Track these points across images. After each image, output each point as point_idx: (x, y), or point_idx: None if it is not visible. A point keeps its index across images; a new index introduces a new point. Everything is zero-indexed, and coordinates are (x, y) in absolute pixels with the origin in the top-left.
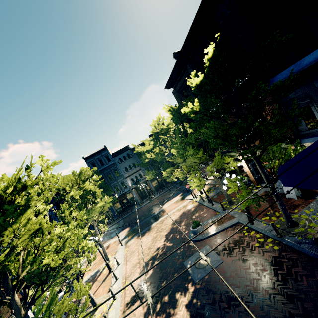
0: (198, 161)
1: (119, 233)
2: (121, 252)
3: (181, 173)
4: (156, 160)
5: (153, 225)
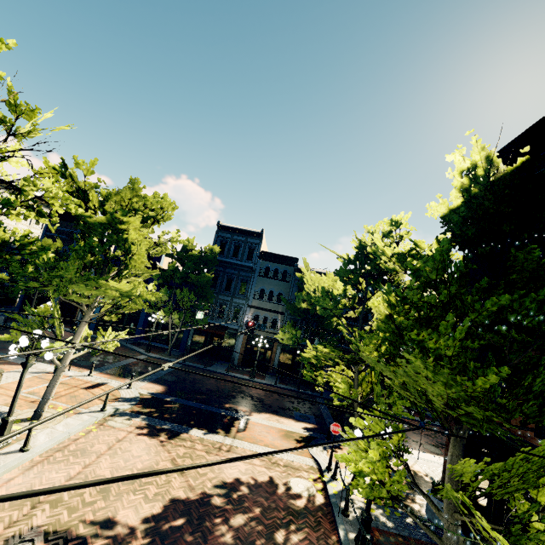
0: (440, 402)
1: (142, 380)
2: (77, 424)
3: (347, 383)
4: (321, 321)
5: (192, 433)
